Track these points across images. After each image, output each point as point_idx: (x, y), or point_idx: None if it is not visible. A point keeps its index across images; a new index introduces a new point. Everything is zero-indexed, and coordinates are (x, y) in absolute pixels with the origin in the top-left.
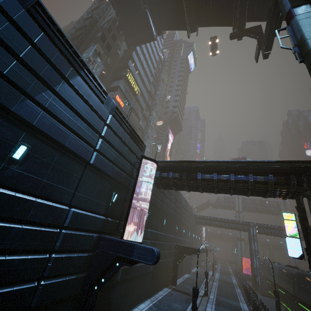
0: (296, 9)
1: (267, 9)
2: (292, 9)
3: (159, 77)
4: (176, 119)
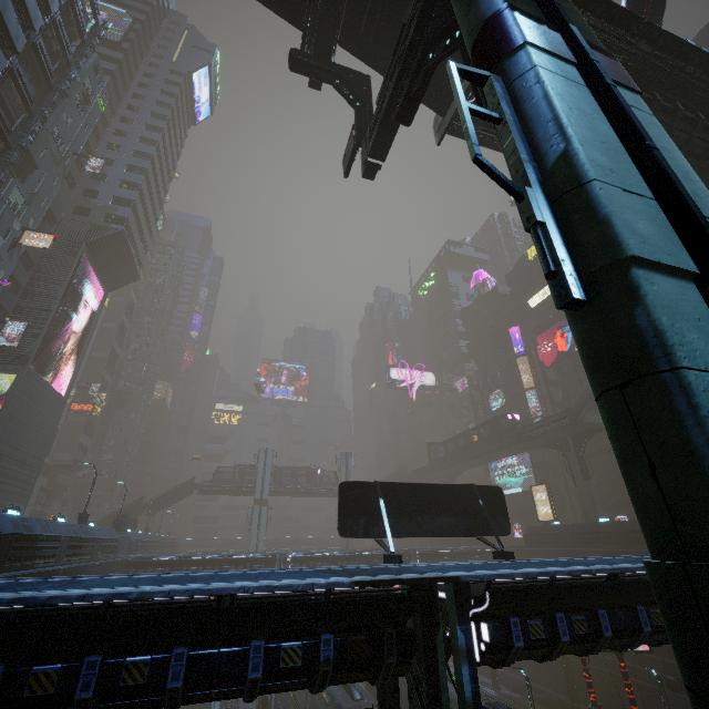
0: (525, 20)
1: (391, 41)
2: (514, 12)
3: (62, 75)
4: (118, 242)
